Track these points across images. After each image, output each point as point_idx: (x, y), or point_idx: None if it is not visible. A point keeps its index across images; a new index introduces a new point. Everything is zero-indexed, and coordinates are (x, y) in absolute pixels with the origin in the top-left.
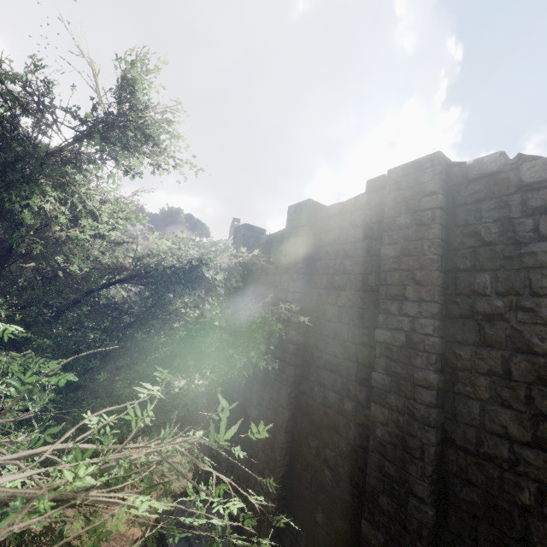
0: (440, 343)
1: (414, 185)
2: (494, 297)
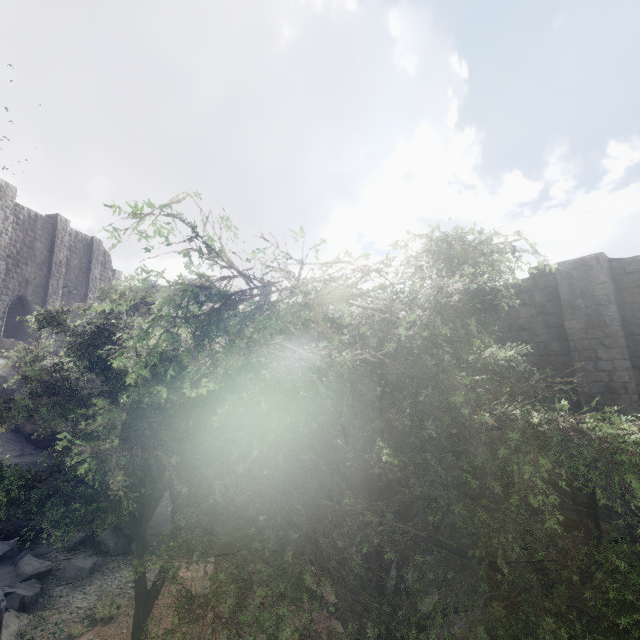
0: (635, 386)
1: (586, 277)
2: None
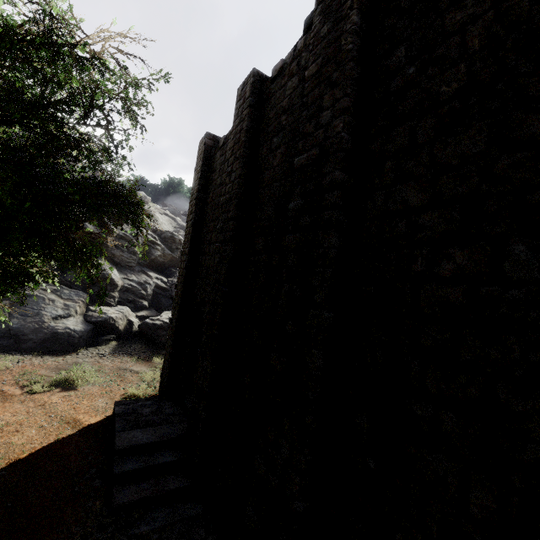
0: (351, 141)
1: None
2: (407, 67)
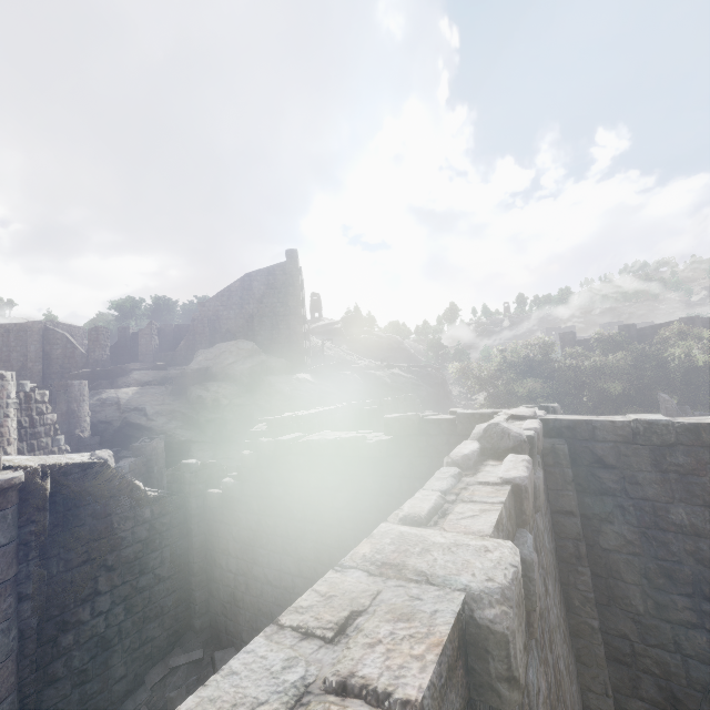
0: None
1: (693, 324)
2: None
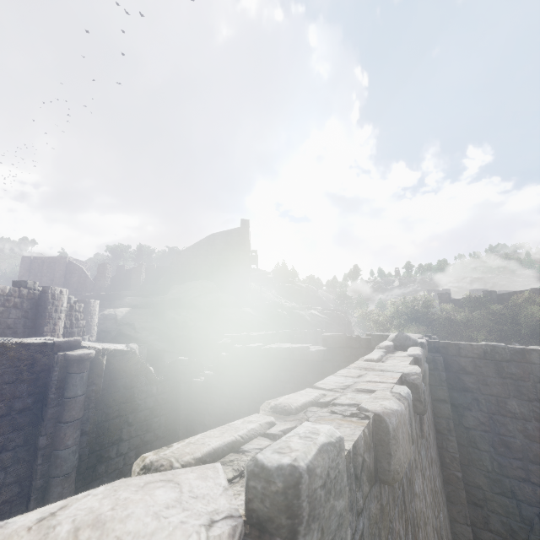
0: None
1: (539, 294)
2: None
